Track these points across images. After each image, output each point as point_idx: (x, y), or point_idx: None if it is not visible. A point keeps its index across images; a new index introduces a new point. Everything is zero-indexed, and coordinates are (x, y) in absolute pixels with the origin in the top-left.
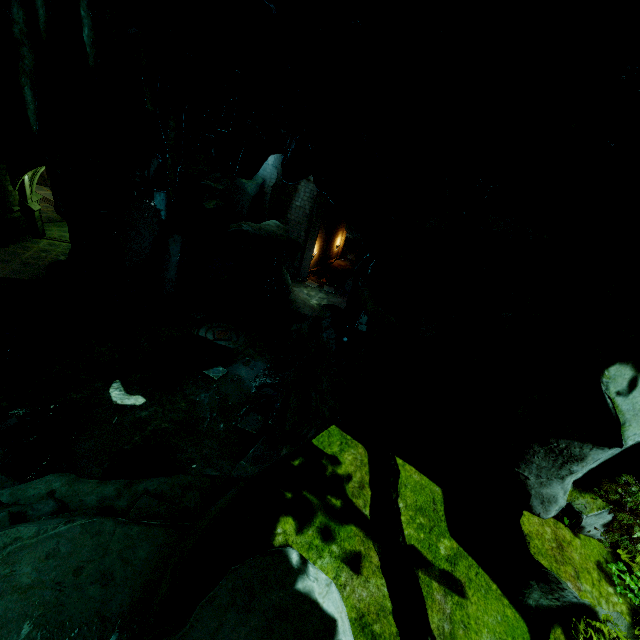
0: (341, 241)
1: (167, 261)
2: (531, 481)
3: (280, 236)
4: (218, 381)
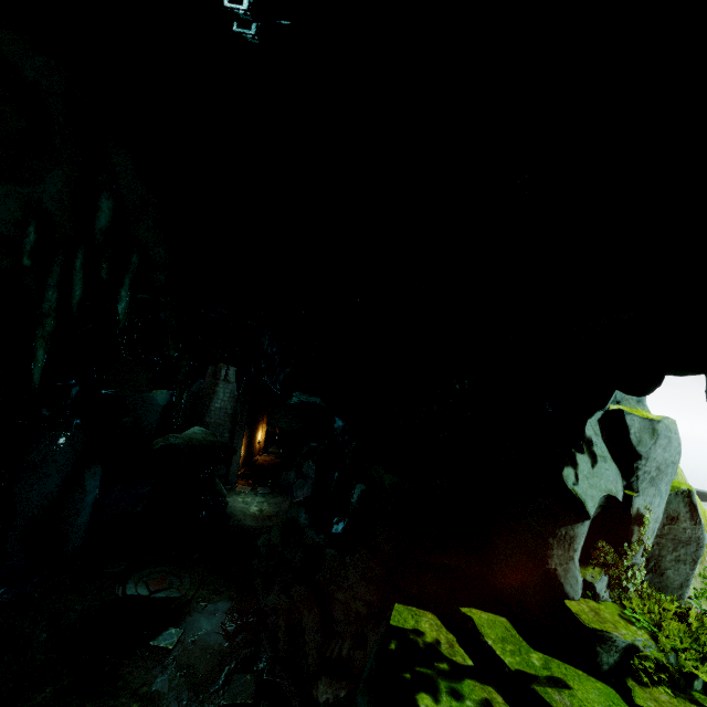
0: (262, 435)
1: (80, 502)
2: (558, 571)
3: (214, 442)
4: (174, 650)
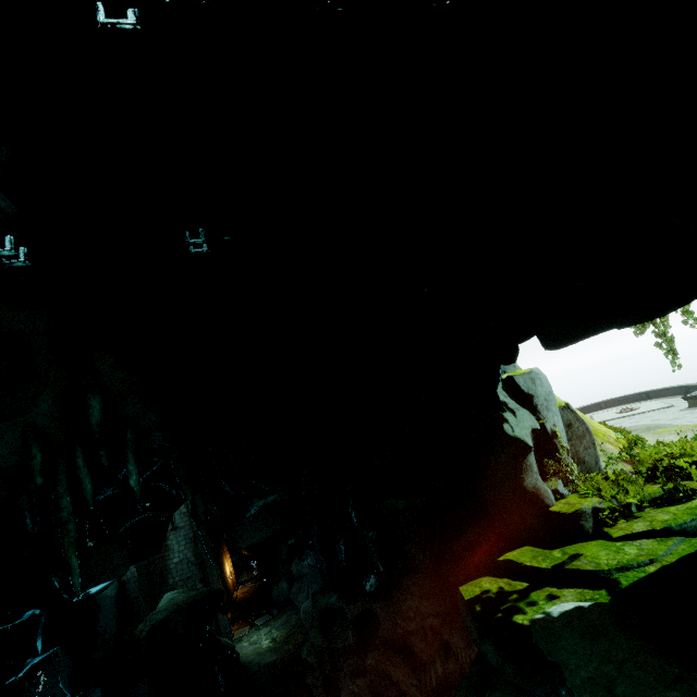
0: (229, 567)
1: None
2: (536, 492)
3: (200, 594)
4: None
